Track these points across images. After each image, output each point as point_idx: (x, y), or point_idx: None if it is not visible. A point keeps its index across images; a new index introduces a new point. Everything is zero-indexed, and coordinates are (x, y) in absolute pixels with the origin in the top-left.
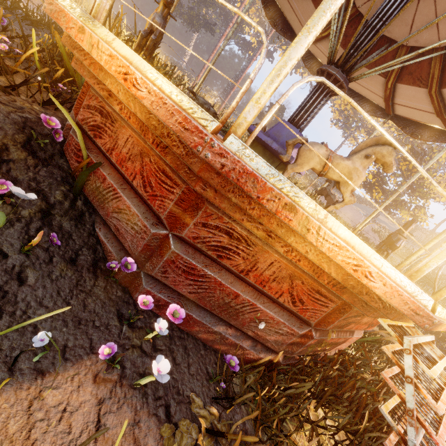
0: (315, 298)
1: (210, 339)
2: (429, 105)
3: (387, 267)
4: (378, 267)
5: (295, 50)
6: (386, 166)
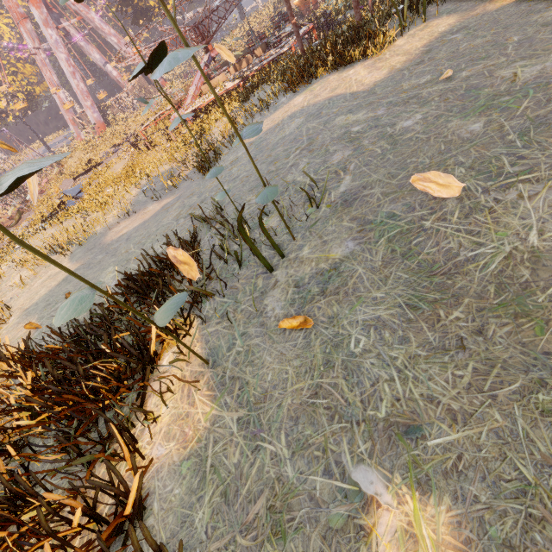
0: None
1: None
2: None
3: None
4: None
5: None
6: None
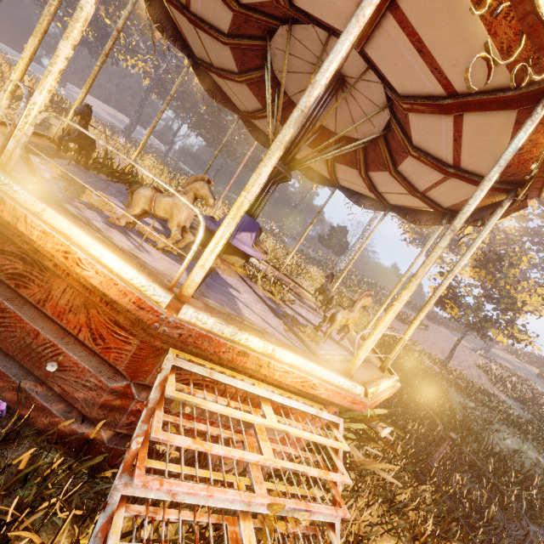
0: (115, 332)
1: (15, 400)
2: (401, 187)
3: (109, 258)
4: (98, 258)
5: (32, 98)
6: (205, 200)
